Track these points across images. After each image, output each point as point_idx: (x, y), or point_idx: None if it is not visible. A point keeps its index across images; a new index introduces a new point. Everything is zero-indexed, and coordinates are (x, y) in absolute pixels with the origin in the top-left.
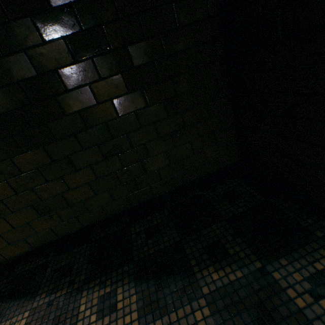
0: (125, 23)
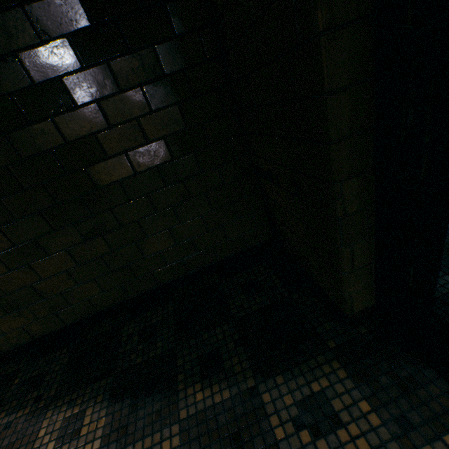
0: (91, 73)
